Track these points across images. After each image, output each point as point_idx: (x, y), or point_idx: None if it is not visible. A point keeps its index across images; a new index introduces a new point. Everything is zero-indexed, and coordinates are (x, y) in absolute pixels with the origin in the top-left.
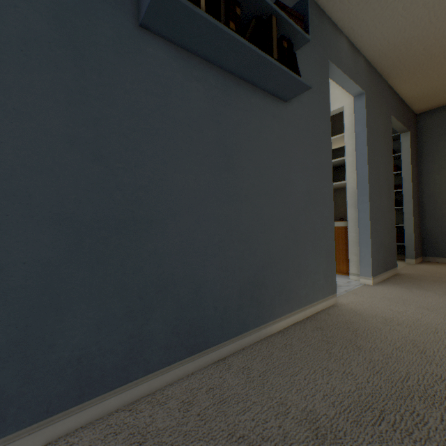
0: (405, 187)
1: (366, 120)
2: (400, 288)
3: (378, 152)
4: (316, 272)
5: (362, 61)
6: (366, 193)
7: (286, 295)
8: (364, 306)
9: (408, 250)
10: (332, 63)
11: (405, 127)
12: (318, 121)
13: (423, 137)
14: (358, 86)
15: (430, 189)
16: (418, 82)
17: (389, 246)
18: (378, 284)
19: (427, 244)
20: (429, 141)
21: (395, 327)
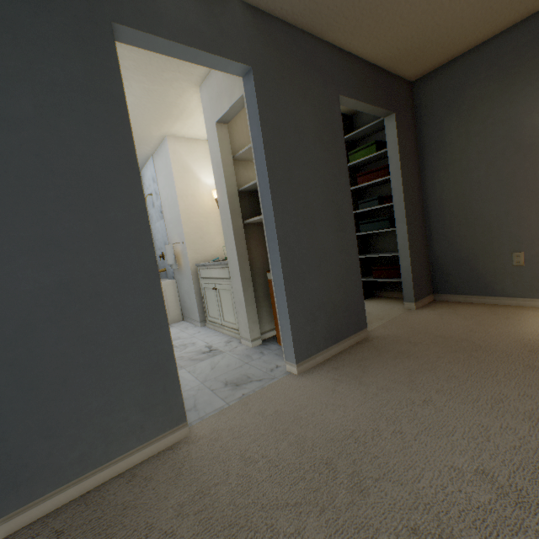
0: (396, 199)
1: (260, 116)
2: (328, 380)
3: (302, 165)
4: (114, 409)
5: (240, 11)
6: (275, 237)
7: (5, 481)
8: (216, 445)
9: (406, 290)
10: (126, 26)
11: (382, 109)
12: (85, 147)
13: (423, 118)
14: (229, 60)
15: (436, 196)
16: (376, 32)
17: (345, 303)
18: (308, 372)
19: (438, 277)
20: (431, 122)
21: (180, 525)
